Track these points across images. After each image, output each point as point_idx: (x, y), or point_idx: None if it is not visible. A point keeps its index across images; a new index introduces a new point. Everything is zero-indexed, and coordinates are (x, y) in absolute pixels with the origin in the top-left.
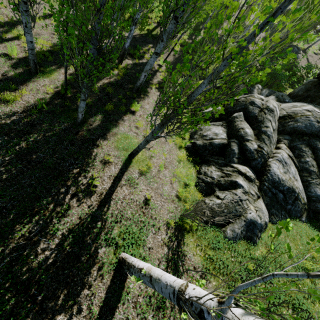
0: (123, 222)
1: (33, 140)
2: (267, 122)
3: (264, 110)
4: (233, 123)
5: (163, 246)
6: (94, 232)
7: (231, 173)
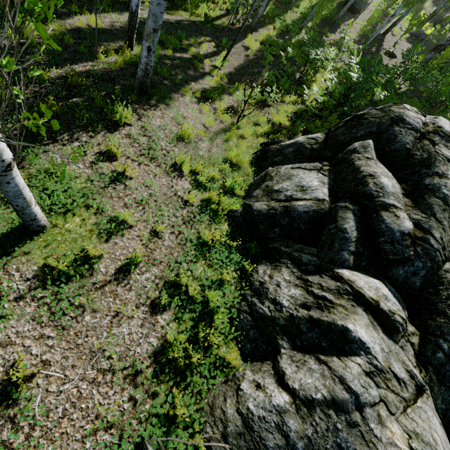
0: None
1: None
2: (441, 164)
3: (429, 136)
4: (347, 164)
5: None
6: None
7: (333, 297)
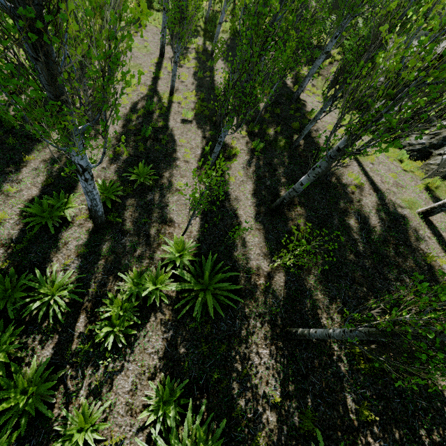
0: (398, 195)
1: (283, 173)
2: None
3: None
4: None
5: (430, 202)
6: (390, 206)
7: (439, 131)
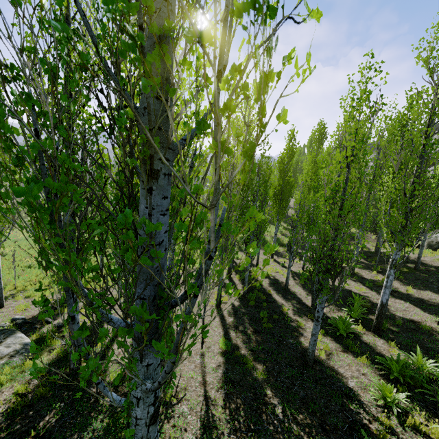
0: None
1: (434, 280)
2: None
3: None
4: None
5: None
6: None
7: None
